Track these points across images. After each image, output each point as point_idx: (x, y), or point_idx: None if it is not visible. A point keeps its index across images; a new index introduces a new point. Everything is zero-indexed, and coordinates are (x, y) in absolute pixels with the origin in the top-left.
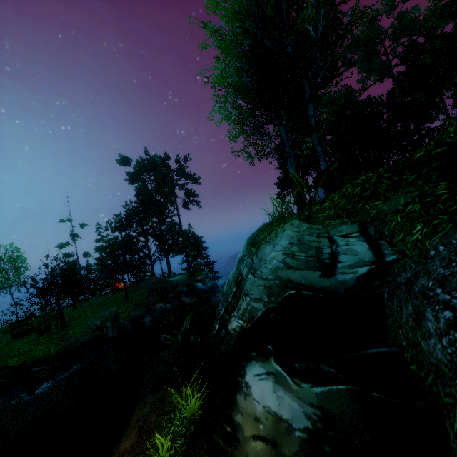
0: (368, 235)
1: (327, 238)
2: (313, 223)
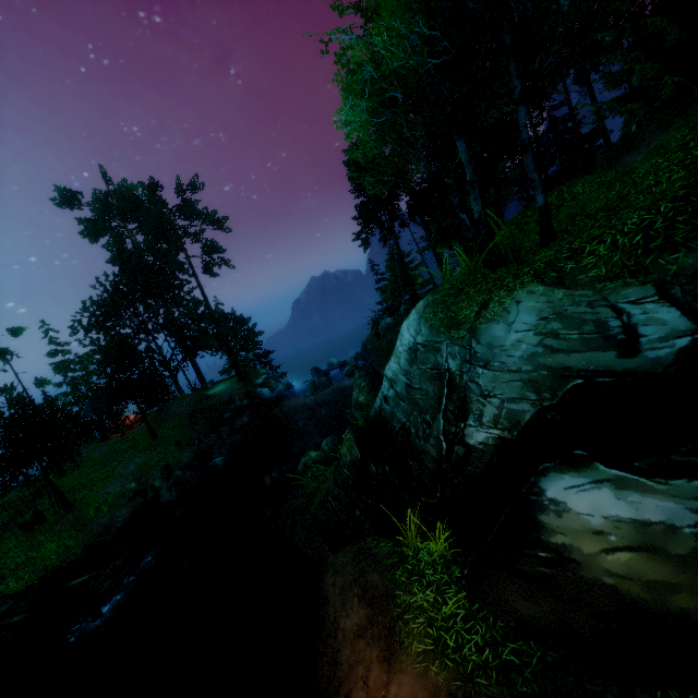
0: (674, 299)
1: (607, 306)
2: (573, 289)
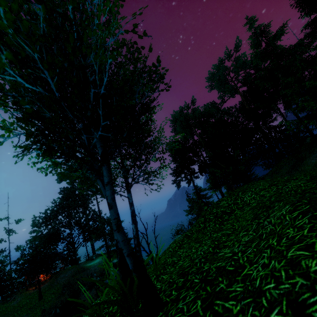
0: None
1: None
2: None
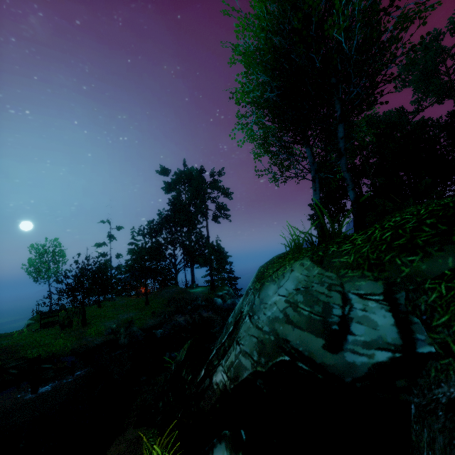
0: (396, 303)
1: (340, 293)
2: (325, 269)
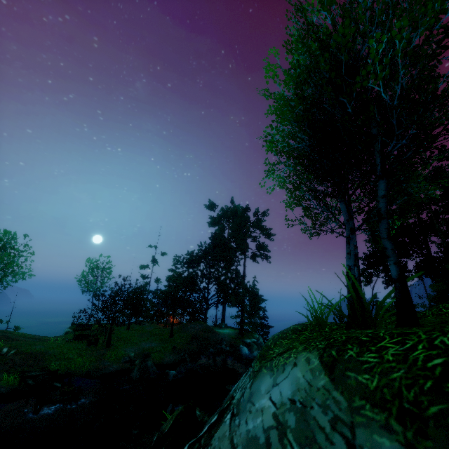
0: None
1: (347, 442)
2: (335, 384)
